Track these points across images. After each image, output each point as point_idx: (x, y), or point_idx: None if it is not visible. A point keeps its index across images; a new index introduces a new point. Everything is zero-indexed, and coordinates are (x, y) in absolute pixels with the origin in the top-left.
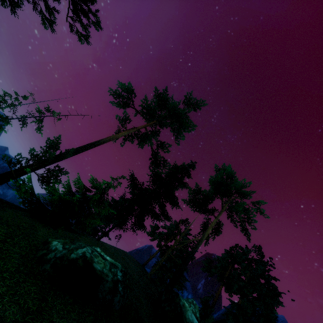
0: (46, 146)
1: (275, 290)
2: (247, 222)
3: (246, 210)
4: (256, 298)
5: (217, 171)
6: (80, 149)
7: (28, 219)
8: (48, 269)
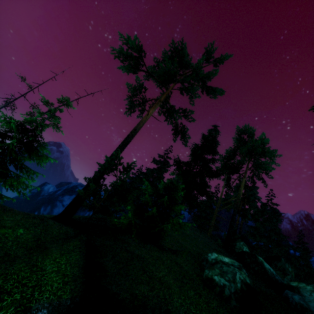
0: (107, 164)
1: (277, 213)
2: (265, 173)
3: (264, 164)
4: (265, 220)
5: (239, 132)
6: (123, 147)
7: (156, 253)
8: (235, 304)
